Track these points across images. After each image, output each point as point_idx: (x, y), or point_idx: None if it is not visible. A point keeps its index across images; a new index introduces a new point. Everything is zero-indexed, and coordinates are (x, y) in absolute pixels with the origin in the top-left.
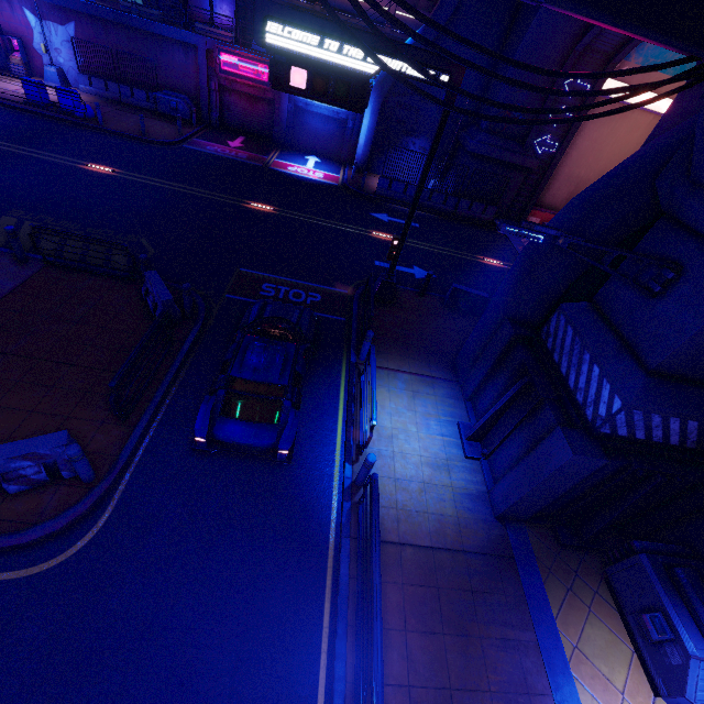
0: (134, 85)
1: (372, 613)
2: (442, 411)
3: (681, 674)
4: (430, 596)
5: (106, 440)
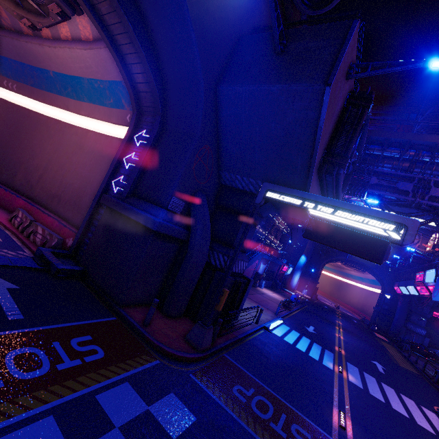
0: (269, 280)
1: None
2: None
3: None
4: None
5: None
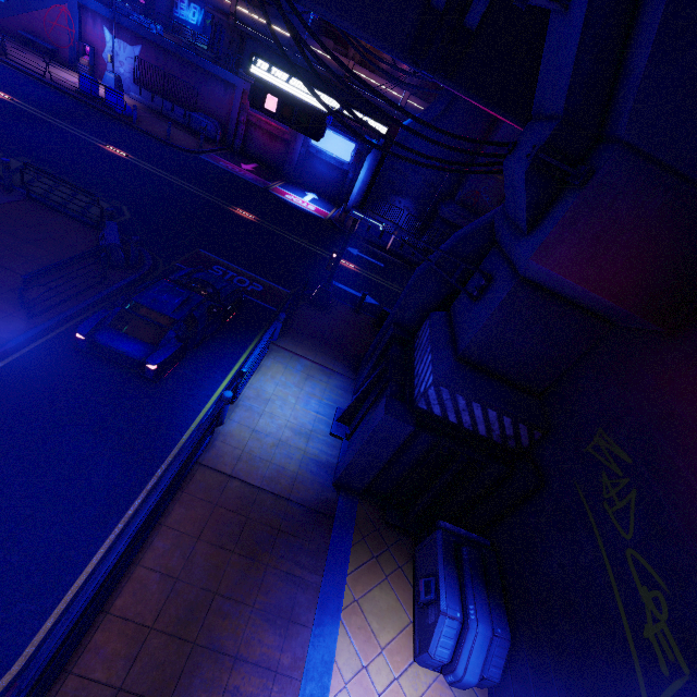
0: (176, 103)
1: (174, 516)
2: (327, 396)
3: (431, 631)
4: (237, 521)
5: (5, 327)
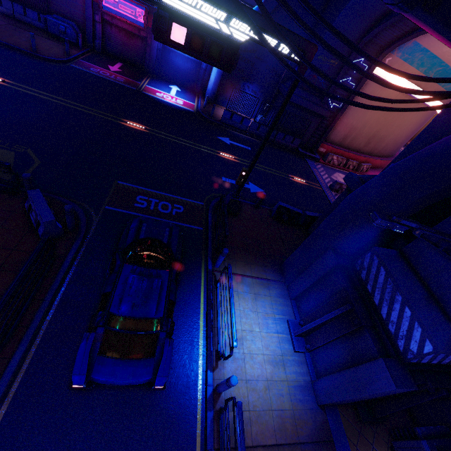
0: (27, 5)
1: None
2: (276, 310)
3: None
4: None
5: None
